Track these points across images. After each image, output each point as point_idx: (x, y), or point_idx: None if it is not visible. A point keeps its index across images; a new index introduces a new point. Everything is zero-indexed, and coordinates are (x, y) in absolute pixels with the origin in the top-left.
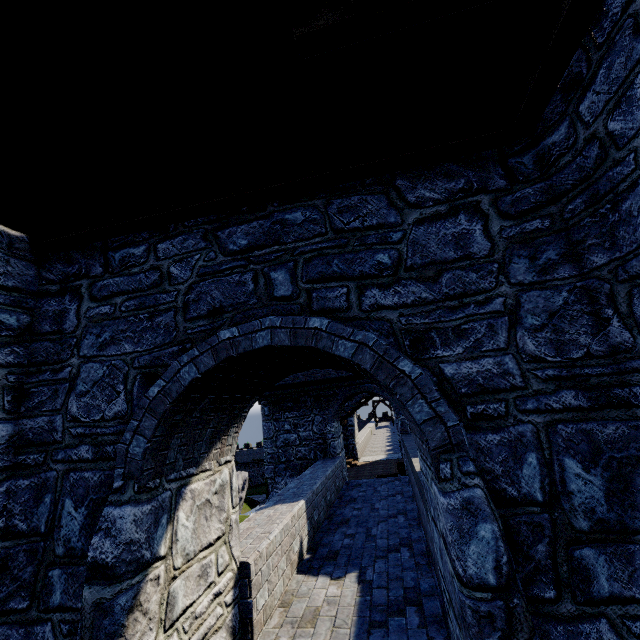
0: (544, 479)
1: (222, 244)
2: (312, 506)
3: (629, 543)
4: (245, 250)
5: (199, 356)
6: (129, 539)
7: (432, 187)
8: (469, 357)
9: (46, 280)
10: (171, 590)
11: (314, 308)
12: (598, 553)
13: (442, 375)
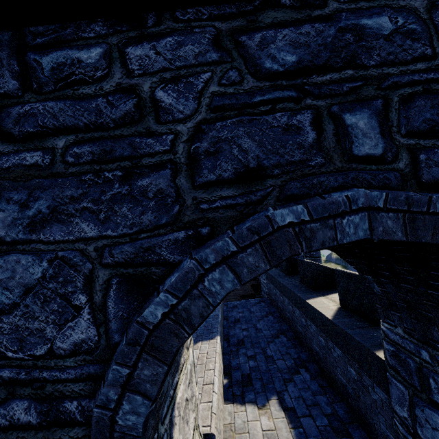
0: None
1: (250, 57)
2: (221, 337)
3: None
4: (294, 72)
5: (238, 253)
6: None
7: None
8: None
9: None
10: None
11: (424, 179)
12: None
13: None
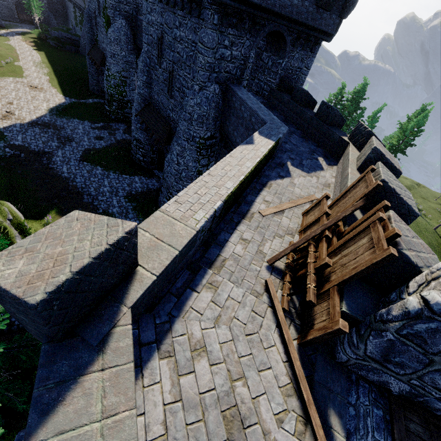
0: None
1: None
2: None
3: None
4: None
5: None
6: None
7: None
8: None
9: None
10: None
11: None
12: None
13: None
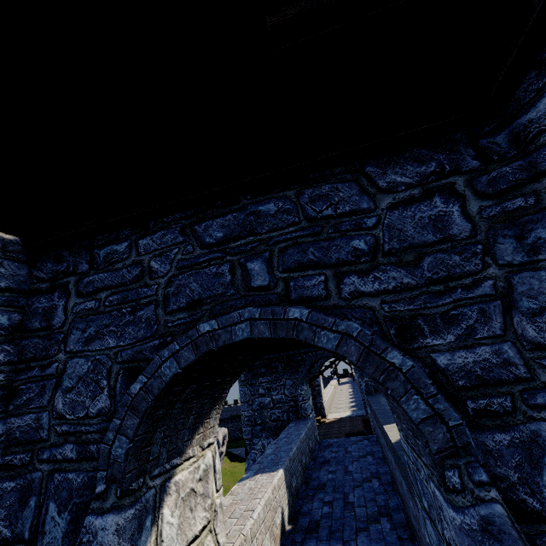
0: None
1: (199, 237)
2: (290, 473)
3: None
4: (221, 242)
5: (179, 350)
6: None
7: (403, 172)
8: (462, 345)
9: (37, 279)
10: None
11: (292, 297)
12: None
13: (435, 366)
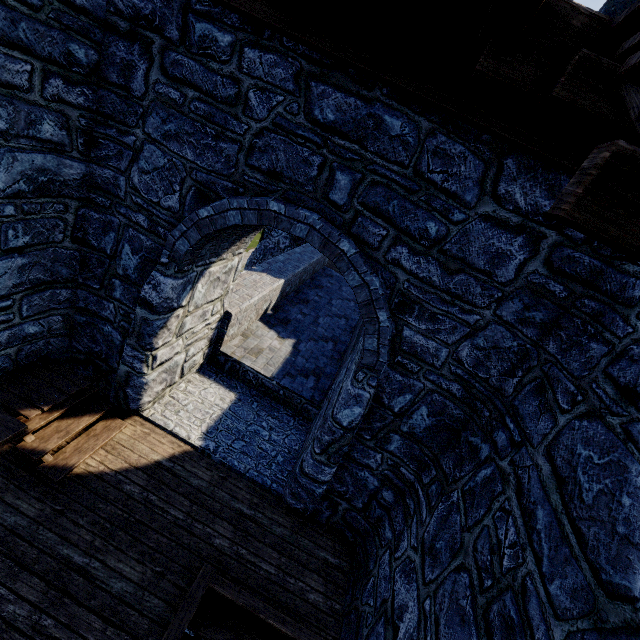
0: (405, 406)
1: (310, 102)
2: (288, 283)
3: (416, 445)
4: (327, 127)
5: (247, 210)
6: (167, 297)
7: (528, 192)
8: (425, 334)
9: (114, 7)
10: (184, 321)
11: (352, 230)
12: (400, 439)
13: (400, 333)
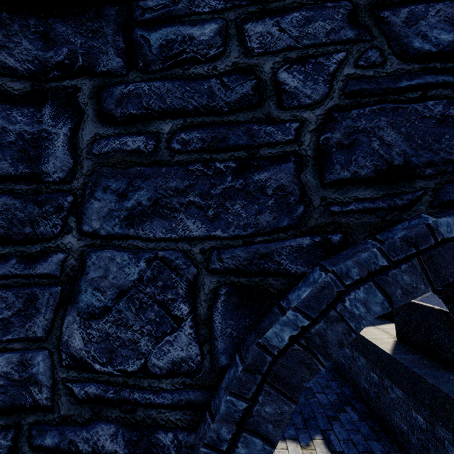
0: None
1: (395, 36)
2: None
3: None
4: (451, 53)
5: (389, 269)
6: None
7: None
8: None
9: None
10: None
11: None
12: None
13: None
